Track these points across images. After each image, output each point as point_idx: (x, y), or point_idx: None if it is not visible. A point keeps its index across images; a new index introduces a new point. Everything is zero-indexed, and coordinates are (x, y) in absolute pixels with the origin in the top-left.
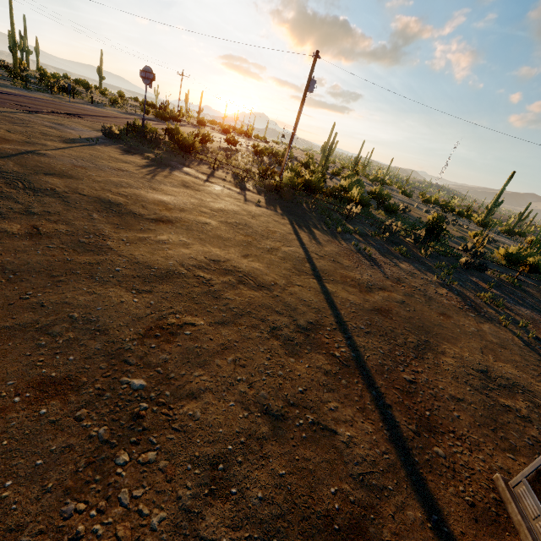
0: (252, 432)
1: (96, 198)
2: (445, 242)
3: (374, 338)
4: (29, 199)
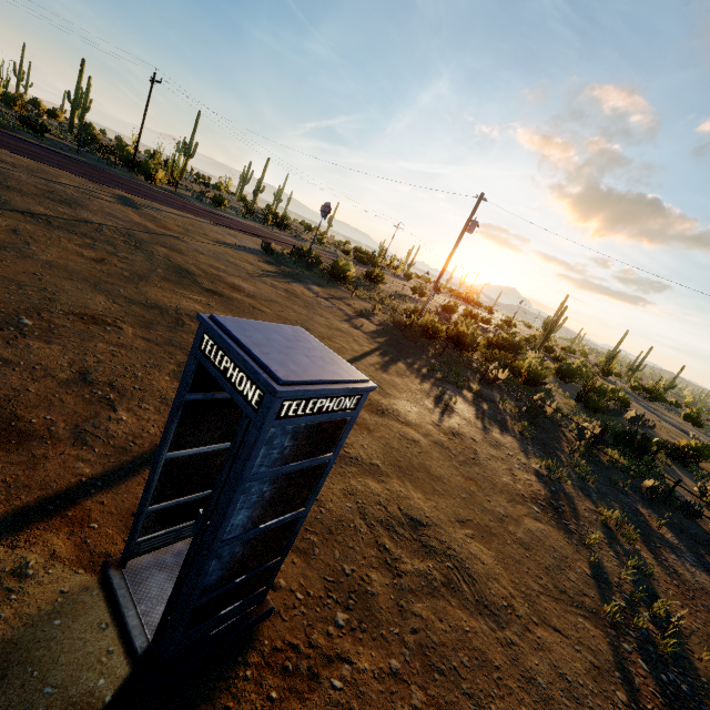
0: (51, 371)
1: (179, 265)
2: (657, 464)
3: None
4: (126, 250)
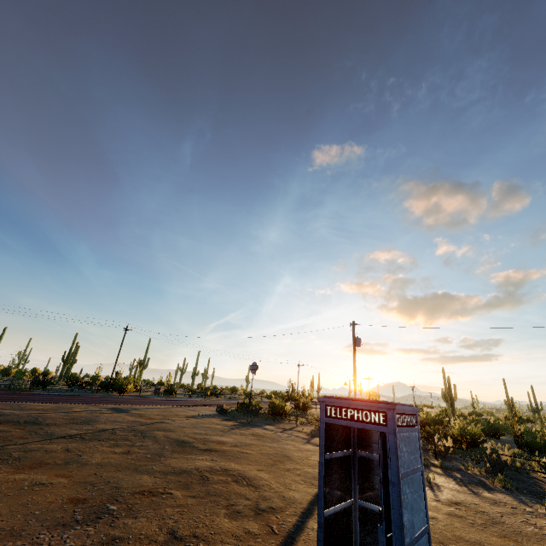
0: (151, 537)
1: (176, 439)
2: None
3: None
4: (138, 440)
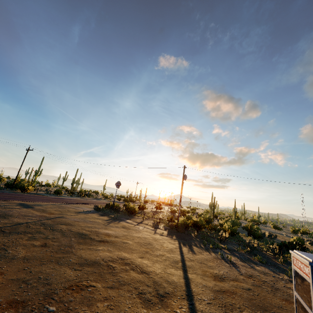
0: None
1: (77, 232)
2: None
3: (213, 307)
4: (49, 233)
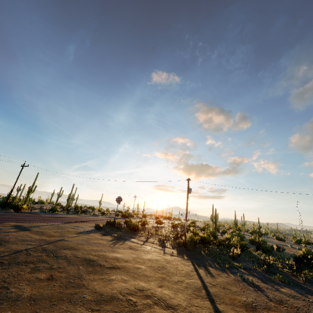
0: None
1: (84, 258)
2: None
3: None
4: (53, 261)
